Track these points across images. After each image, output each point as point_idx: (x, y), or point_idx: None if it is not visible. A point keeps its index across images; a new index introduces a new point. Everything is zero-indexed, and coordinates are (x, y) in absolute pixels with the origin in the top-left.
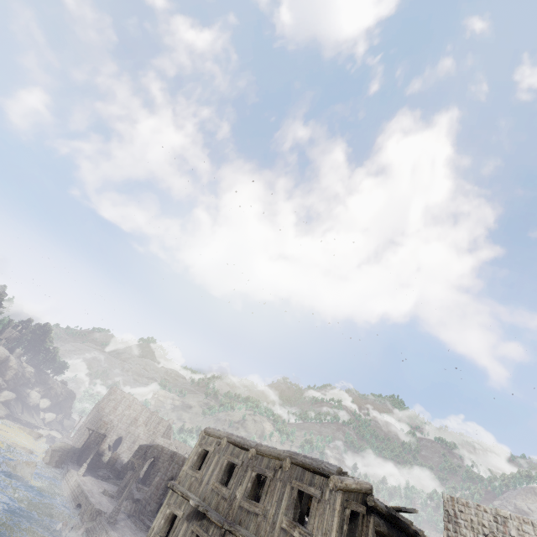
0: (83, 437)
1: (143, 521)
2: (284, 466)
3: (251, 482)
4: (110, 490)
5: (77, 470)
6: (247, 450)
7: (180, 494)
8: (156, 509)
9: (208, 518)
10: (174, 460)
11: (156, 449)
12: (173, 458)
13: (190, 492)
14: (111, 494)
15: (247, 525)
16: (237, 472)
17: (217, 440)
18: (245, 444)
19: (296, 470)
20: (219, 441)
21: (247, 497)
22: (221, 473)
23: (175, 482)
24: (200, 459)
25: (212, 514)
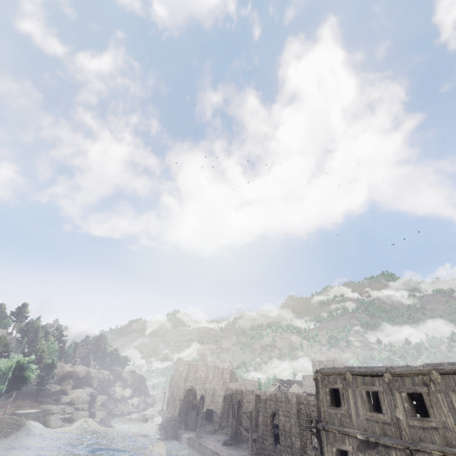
0: (177, 407)
1: (270, 454)
2: (435, 379)
3: (406, 402)
4: (226, 440)
5: (191, 434)
6: (379, 377)
7: (337, 432)
8: (273, 441)
9: (382, 444)
10: (267, 398)
11: (237, 394)
12: (259, 396)
13: (345, 428)
14: (229, 443)
15: (431, 440)
16: (383, 398)
17: (341, 376)
18: (373, 372)
19: (450, 378)
20: (343, 377)
21: (413, 416)
22: (367, 403)
23: (323, 423)
24: (332, 397)
25: (385, 440)
